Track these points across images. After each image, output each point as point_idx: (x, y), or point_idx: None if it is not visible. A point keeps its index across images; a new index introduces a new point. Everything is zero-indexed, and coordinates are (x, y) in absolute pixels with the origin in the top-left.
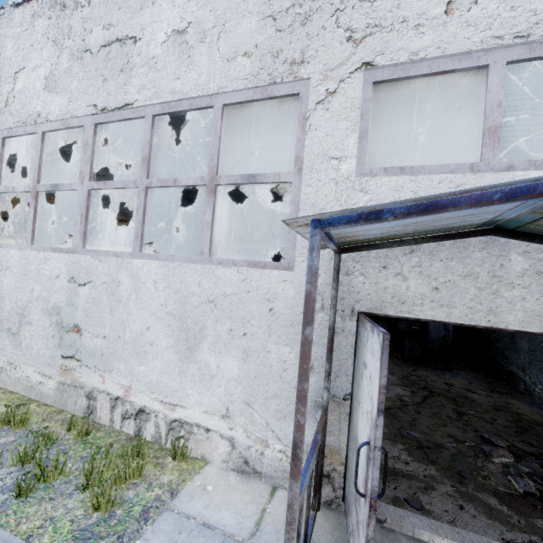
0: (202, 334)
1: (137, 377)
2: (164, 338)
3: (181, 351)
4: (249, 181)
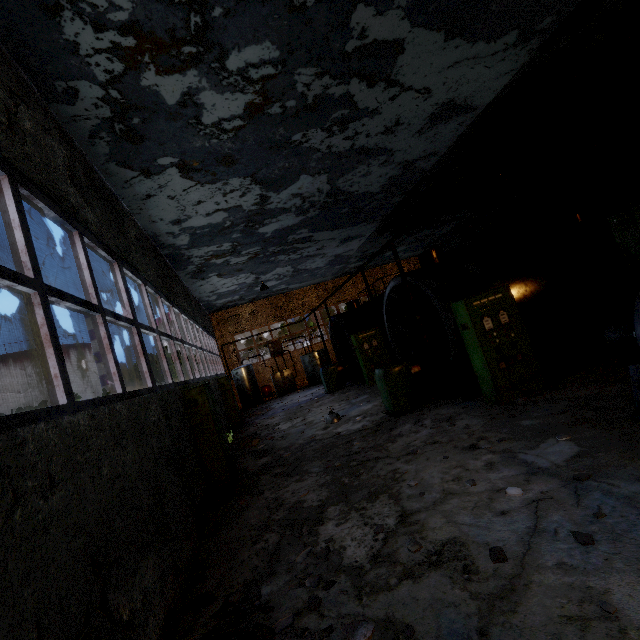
0: None
1: None
2: None
3: None
4: None
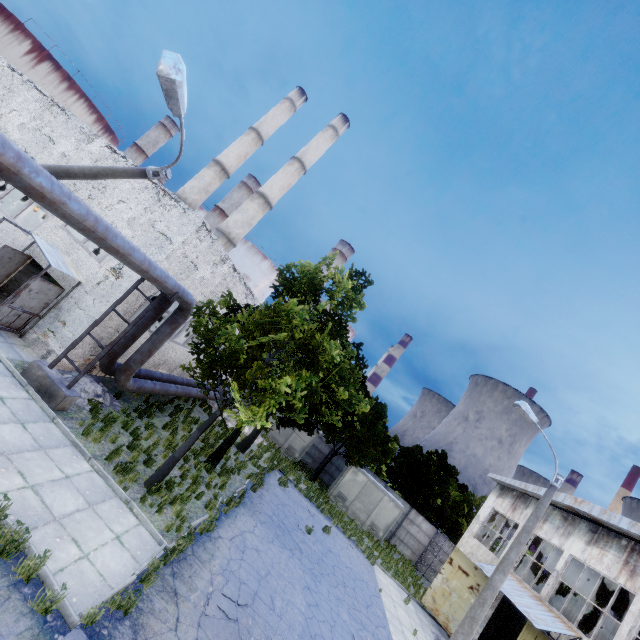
0: None
1: None
2: None
3: None
4: (41, 208)
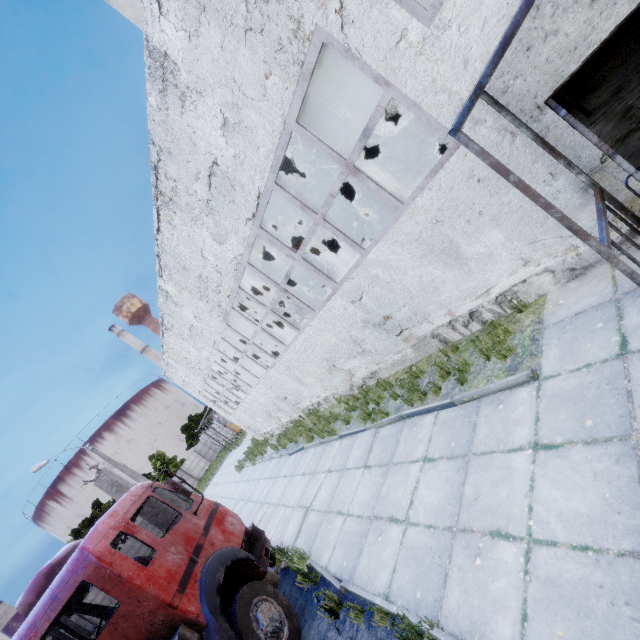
0: (454, 244)
1: (446, 303)
2: (435, 271)
3: (453, 265)
4: (368, 136)
